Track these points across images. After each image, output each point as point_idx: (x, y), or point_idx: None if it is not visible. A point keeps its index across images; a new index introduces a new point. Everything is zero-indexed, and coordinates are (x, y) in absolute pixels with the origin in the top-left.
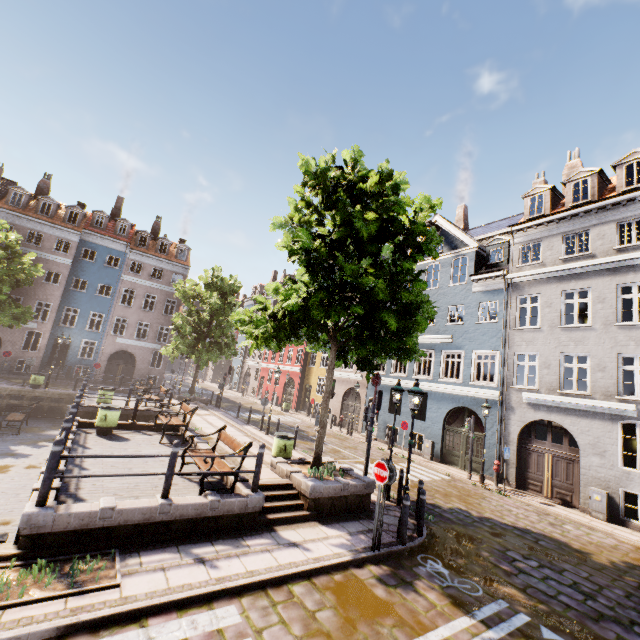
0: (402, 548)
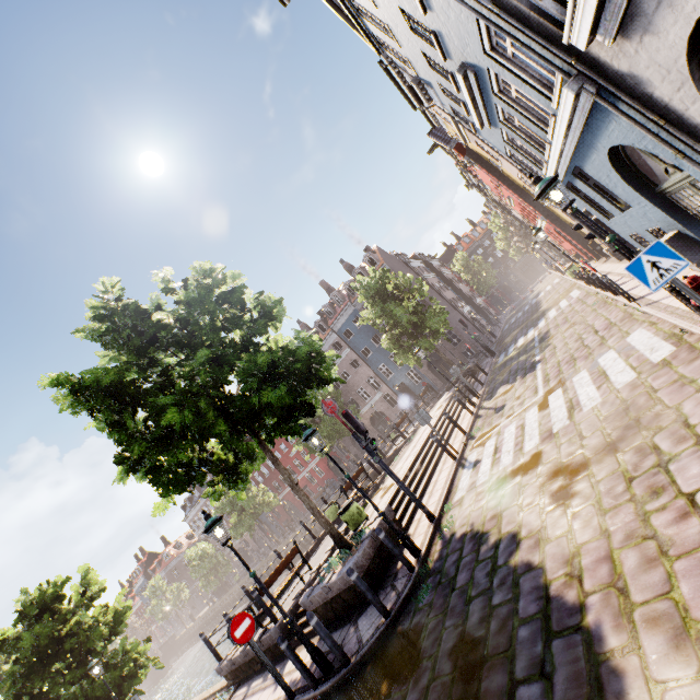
0: (312, 694)
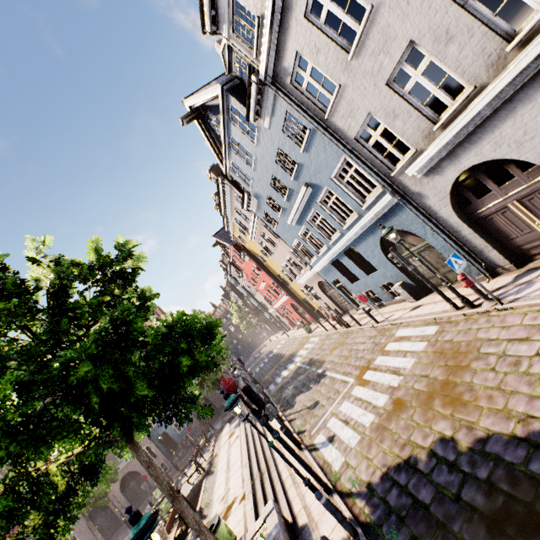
0: None
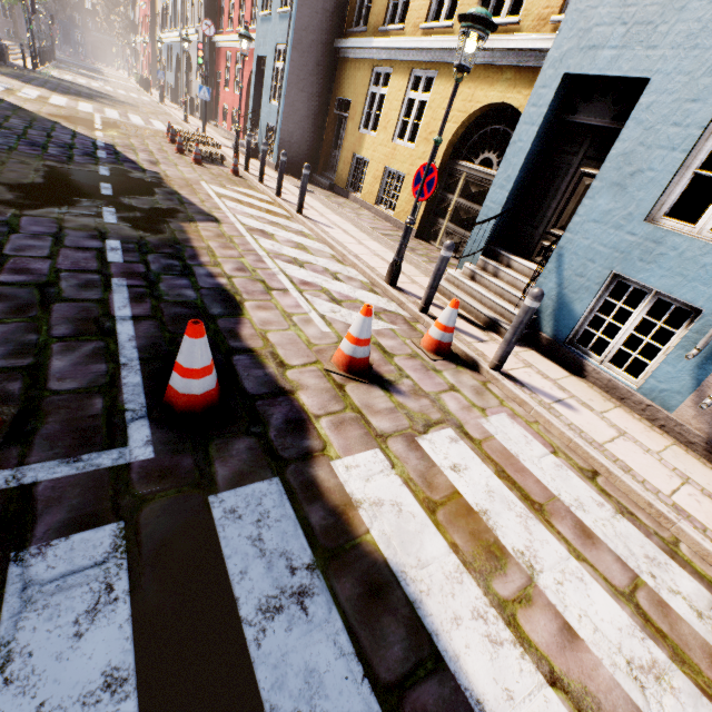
0: None
